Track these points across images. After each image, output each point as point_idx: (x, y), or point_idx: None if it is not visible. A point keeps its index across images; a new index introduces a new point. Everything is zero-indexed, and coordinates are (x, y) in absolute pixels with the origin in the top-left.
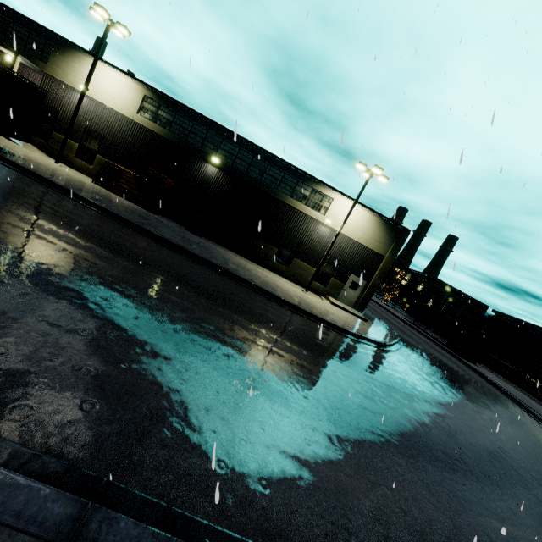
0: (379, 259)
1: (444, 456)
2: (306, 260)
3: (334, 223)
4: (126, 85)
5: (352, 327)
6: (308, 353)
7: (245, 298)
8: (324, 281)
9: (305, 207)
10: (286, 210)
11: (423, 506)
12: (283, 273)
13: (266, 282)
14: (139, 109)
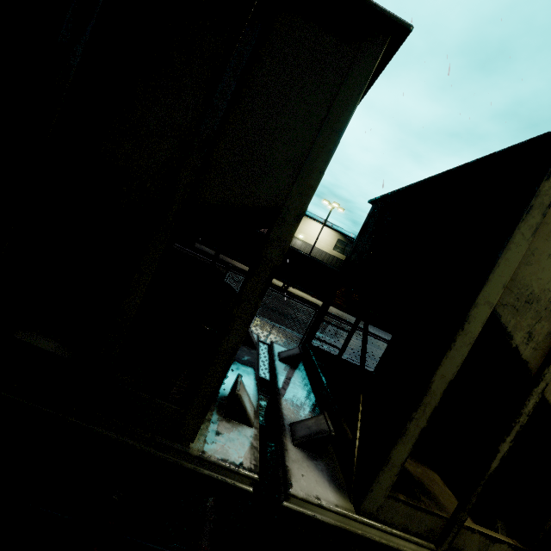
0: None
1: None
2: None
3: None
4: (327, 233)
5: None
6: None
7: None
8: None
9: None
10: None
11: None
12: None
13: None
14: (334, 247)
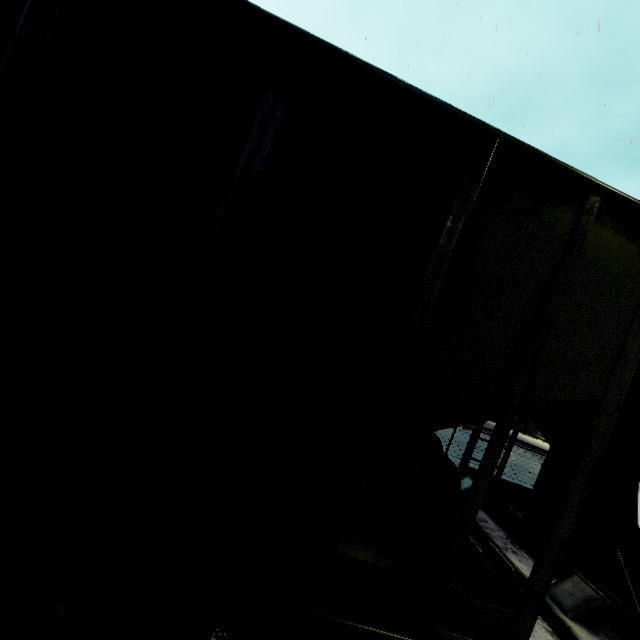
0: None
1: None
2: None
3: None
4: None
5: None
6: None
7: None
8: (526, 421)
9: None
10: None
11: None
12: (496, 420)
13: (530, 441)
14: None
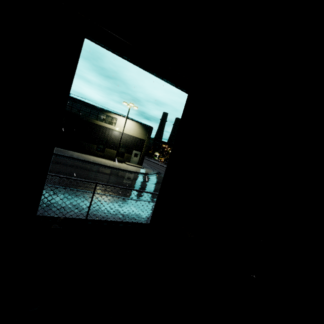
0: (143, 141)
1: (154, 191)
2: (111, 148)
3: (120, 129)
4: None
5: (135, 170)
6: (113, 177)
7: (85, 166)
8: (122, 156)
9: (105, 124)
10: (96, 126)
11: (141, 194)
12: (102, 156)
13: (93, 160)
14: None
